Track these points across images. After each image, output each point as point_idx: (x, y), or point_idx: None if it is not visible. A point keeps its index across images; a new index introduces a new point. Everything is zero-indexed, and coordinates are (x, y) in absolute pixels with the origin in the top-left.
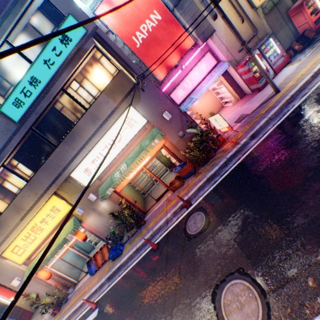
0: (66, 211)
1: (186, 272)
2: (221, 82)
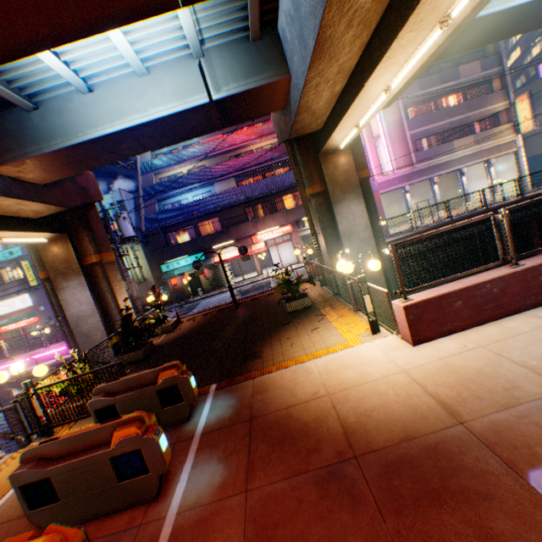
0: None
1: None
2: None
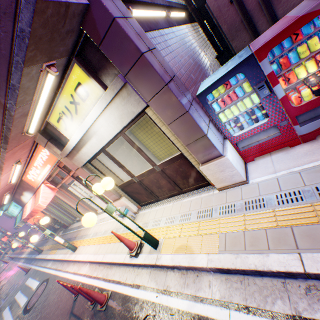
0: None
1: None
2: None
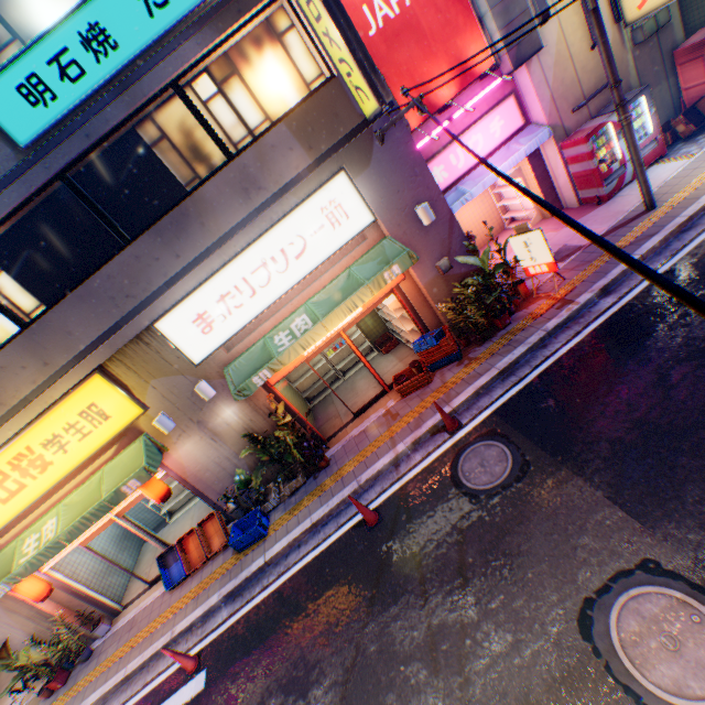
0: (126, 421)
1: (484, 575)
2: (520, 172)
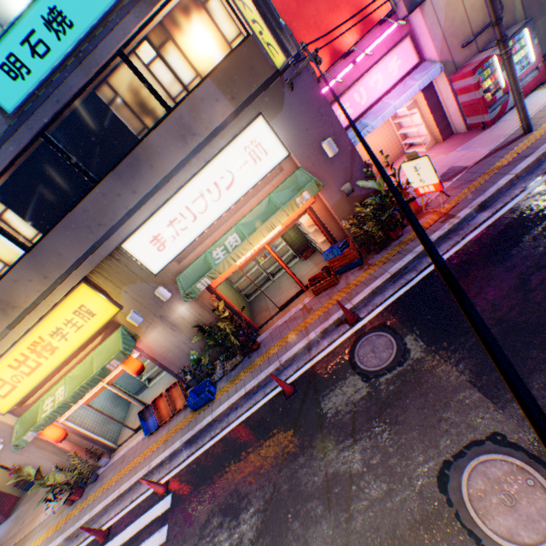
0: (107, 317)
1: (369, 437)
2: (416, 104)
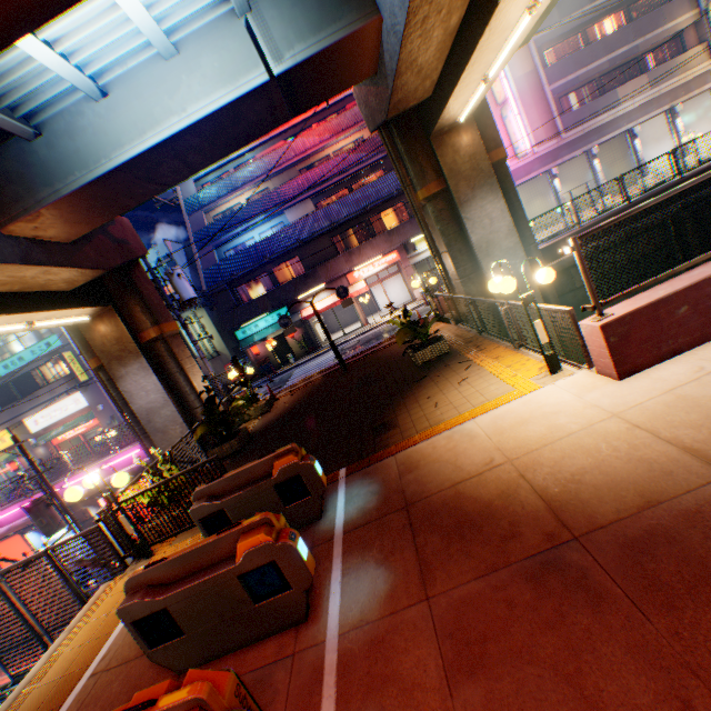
0: (12, 444)
1: None
2: None
